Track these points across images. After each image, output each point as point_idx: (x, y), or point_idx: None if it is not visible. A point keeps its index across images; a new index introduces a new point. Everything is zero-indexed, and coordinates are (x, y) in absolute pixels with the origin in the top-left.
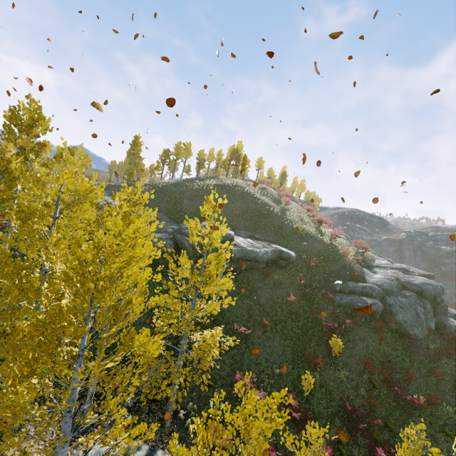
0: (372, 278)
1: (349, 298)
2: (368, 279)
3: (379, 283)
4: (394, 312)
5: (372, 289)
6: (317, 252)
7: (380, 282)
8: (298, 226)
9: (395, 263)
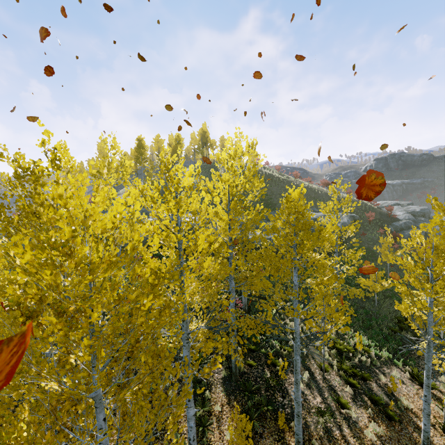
0: (398, 216)
1: (407, 233)
2: (398, 217)
3: (407, 217)
4: (427, 233)
5: (410, 223)
6: (357, 209)
7: (406, 217)
8: (327, 192)
9: (383, 201)
